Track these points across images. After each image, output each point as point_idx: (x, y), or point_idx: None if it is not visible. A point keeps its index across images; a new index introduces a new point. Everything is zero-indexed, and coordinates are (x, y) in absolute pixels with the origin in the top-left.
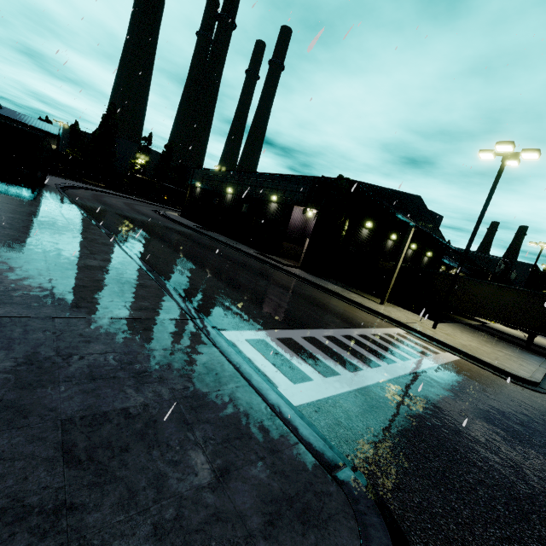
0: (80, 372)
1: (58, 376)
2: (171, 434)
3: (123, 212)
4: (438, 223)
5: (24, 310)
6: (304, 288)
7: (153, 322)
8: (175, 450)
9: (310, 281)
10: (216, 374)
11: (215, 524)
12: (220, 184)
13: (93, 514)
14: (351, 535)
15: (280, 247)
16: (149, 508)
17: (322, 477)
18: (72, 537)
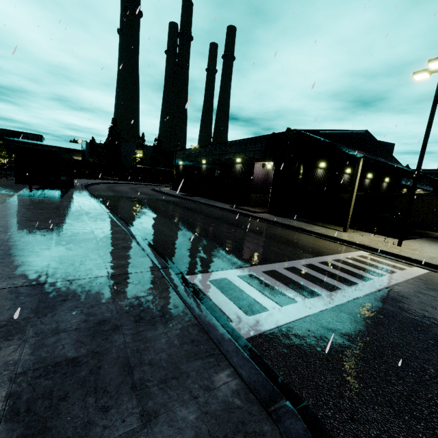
0: (48, 328)
1: (28, 333)
2: (110, 379)
3: (127, 194)
4: (390, 151)
5: (22, 281)
6: (271, 229)
7: (124, 276)
8: (110, 396)
9: (276, 222)
10: (169, 316)
11: None
12: (196, 159)
13: None
14: None
15: (249, 199)
16: None
17: (257, 414)
18: None
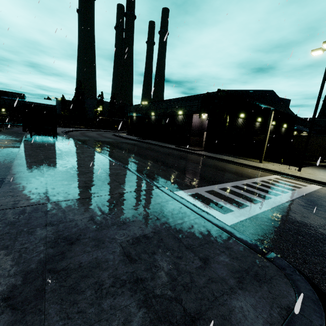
0: (117, 220)
1: (108, 223)
2: (172, 244)
3: (98, 139)
4: (287, 105)
5: (79, 196)
6: (210, 161)
7: (139, 192)
8: (177, 252)
9: (212, 156)
10: (181, 214)
11: (211, 283)
12: (146, 111)
13: (152, 282)
14: (286, 285)
15: (189, 141)
16: (177, 278)
17: (260, 258)
18: (147, 292)
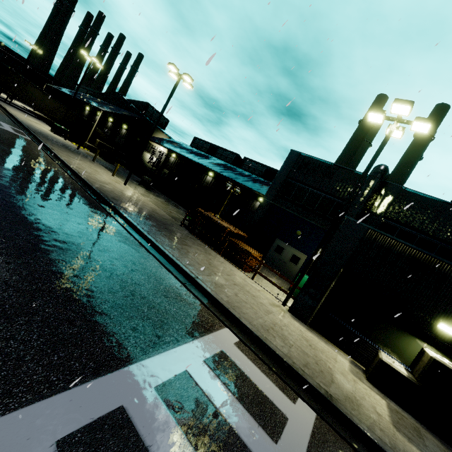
0: None
1: None
2: None
3: None
4: (141, 108)
5: None
6: None
7: None
8: None
9: None
10: None
11: None
12: None
13: None
14: None
15: None
16: None
17: None
18: None
